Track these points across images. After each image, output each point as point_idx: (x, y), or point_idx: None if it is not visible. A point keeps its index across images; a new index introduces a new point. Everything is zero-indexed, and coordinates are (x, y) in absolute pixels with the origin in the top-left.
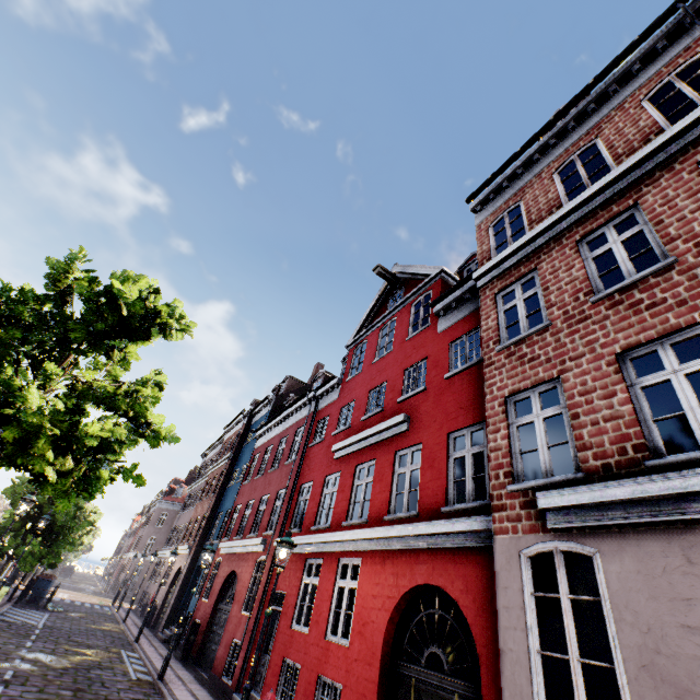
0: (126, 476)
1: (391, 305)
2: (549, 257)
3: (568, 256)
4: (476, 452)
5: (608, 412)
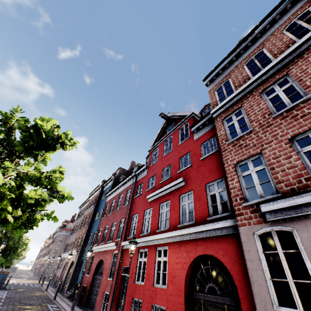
0: (48, 217)
1: (168, 131)
2: (247, 101)
3: (257, 99)
4: (220, 191)
5: (289, 165)
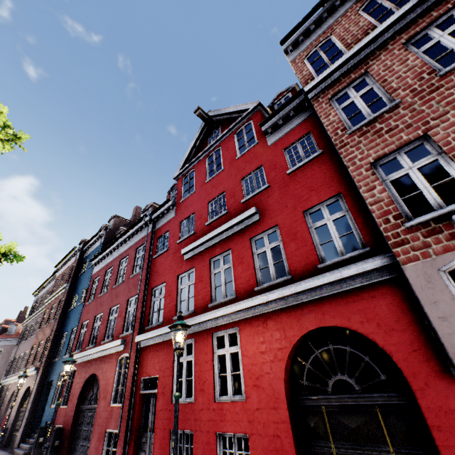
0: None
1: (210, 141)
2: (378, 61)
3: (398, 55)
4: (337, 218)
5: None
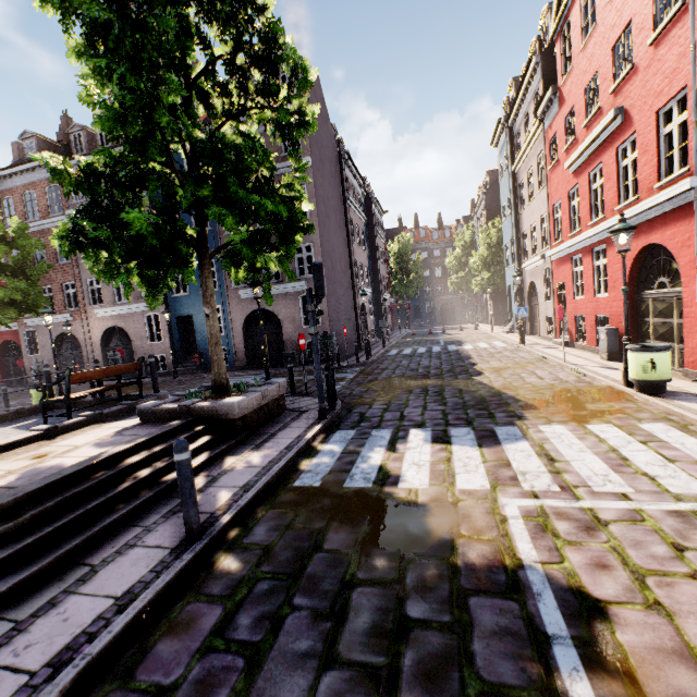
0: None
1: None
2: None
3: None
4: None
5: None
